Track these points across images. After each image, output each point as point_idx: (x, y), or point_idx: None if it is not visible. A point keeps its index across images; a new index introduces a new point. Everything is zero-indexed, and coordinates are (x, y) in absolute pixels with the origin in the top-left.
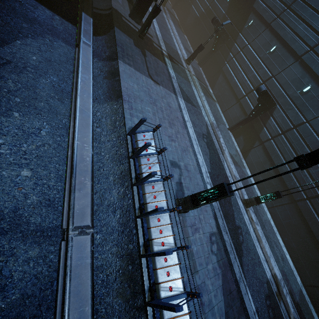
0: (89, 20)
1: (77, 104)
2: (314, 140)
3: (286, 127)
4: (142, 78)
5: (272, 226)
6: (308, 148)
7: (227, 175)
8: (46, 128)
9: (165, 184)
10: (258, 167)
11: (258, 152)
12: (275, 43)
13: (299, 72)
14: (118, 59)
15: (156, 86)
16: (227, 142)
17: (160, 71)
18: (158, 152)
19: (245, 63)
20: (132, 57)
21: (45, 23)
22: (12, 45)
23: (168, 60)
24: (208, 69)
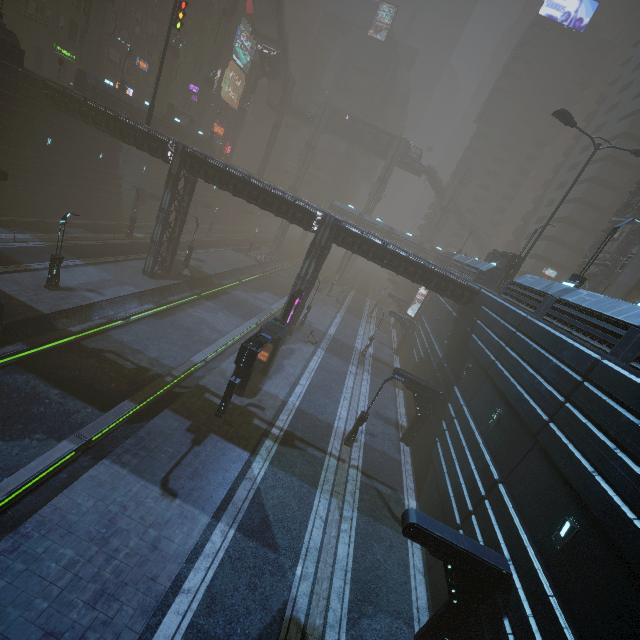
0: (127, 408)
1: None
2: None
3: None
4: (133, 486)
5: None
6: None
7: None
8: None
9: None
10: None
11: None
12: (499, 403)
13: (543, 472)
14: (105, 458)
15: (162, 500)
16: None
17: (214, 468)
18: None
19: (460, 442)
20: (152, 450)
21: (57, 419)
22: None
23: (272, 444)
24: (417, 451)
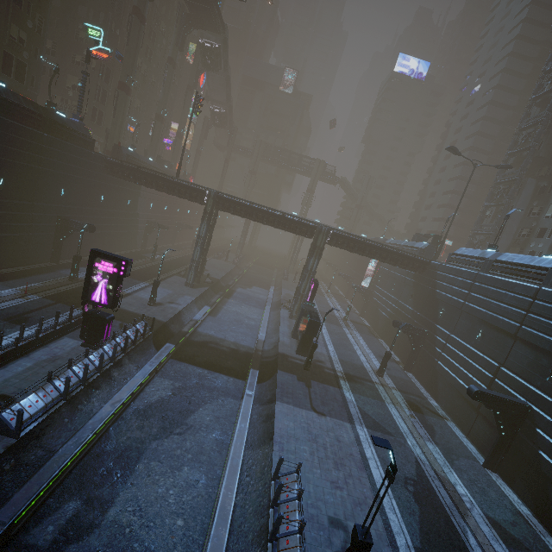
0: (255, 373)
1: (230, 453)
2: None
3: None
4: (302, 413)
5: None
6: None
7: None
8: (203, 480)
9: (316, 550)
10: None
11: None
12: (478, 326)
13: (528, 352)
14: (276, 401)
15: (321, 418)
16: (478, 492)
17: (329, 399)
18: (297, 495)
19: (458, 355)
20: (292, 393)
21: (222, 387)
22: (196, 413)
23: (344, 382)
24: (420, 373)
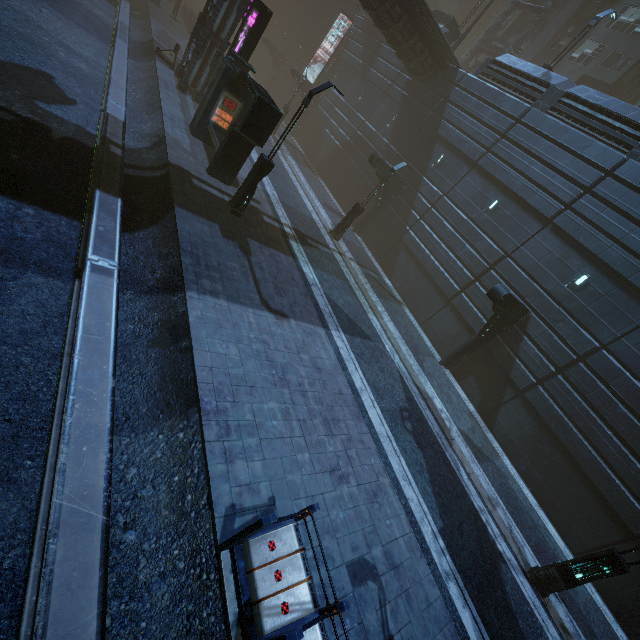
0: (113, 205)
1: (53, 501)
2: (631, 388)
3: (563, 358)
4: (248, 317)
5: (602, 613)
6: (623, 404)
7: (476, 509)
8: None
9: None
10: (525, 449)
11: (516, 413)
12: (494, 194)
13: (555, 247)
14: (185, 290)
15: (282, 324)
16: (448, 401)
17: (285, 280)
18: (321, 613)
19: (447, 229)
20: (219, 268)
21: None
22: None
23: (297, 245)
24: (374, 239)
